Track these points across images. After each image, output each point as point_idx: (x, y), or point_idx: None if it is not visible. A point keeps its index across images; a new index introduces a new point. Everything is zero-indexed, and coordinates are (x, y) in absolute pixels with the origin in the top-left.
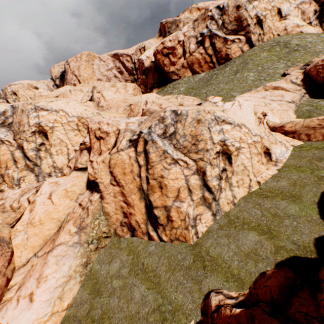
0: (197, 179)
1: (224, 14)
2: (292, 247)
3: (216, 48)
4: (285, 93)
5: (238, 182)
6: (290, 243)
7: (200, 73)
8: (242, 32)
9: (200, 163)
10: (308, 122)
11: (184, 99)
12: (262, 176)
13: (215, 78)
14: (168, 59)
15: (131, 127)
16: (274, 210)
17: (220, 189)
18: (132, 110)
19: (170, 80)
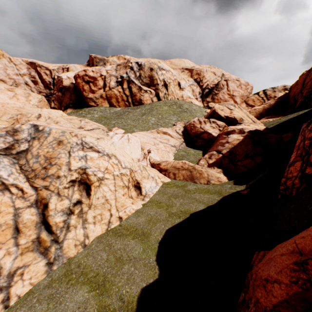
0: (35, 213)
1: (141, 70)
2: (116, 306)
3: (133, 92)
4: (170, 139)
5: (96, 217)
6: (117, 299)
7: (117, 107)
8: (153, 87)
9: (43, 193)
10: (176, 163)
11: (88, 124)
12: (127, 211)
13: (127, 114)
14: (88, 86)
15: None
16: (121, 253)
17: (68, 227)
18: (18, 120)
19: (88, 105)
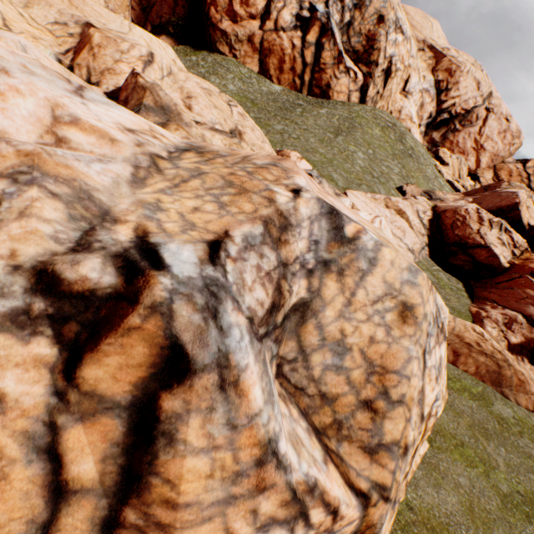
0: None
1: (359, 10)
2: None
3: (322, 59)
4: (408, 230)
5: None
6: None
7: (274, 81)
8: (364, 67)
9: (375, 511)
10: (462, 327)
11: (246, 122)
12: (413, 463)
13: (301, 114)
14: None
15: (83, 168)
16: None
17: None
18: (92, 48)
19: (212, 47)
